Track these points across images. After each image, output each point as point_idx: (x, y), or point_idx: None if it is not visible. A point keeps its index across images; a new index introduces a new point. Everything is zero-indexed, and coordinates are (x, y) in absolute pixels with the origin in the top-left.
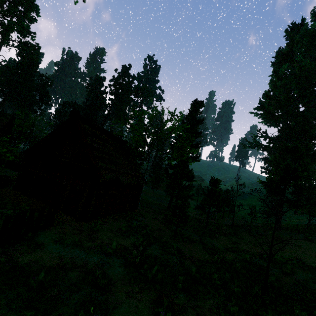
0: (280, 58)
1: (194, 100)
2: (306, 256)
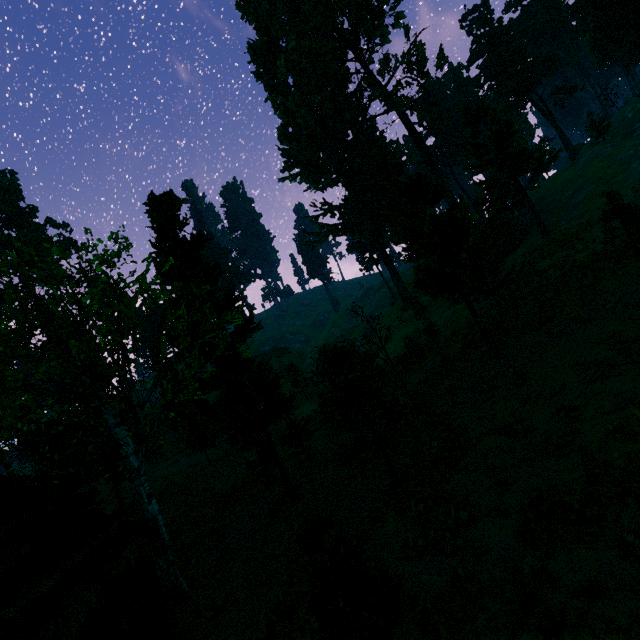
0: (261, 59)
1: (148, 200)
2: (635, 381)
